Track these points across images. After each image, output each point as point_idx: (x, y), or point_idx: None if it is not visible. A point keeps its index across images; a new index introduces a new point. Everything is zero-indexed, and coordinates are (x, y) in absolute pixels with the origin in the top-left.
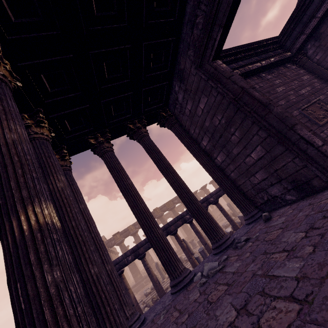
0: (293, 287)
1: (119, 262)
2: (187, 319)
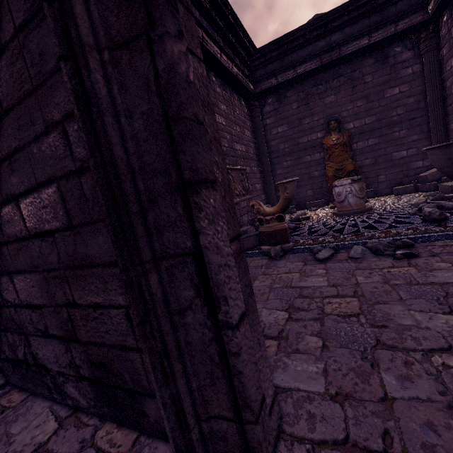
0: None
1: None
2: None
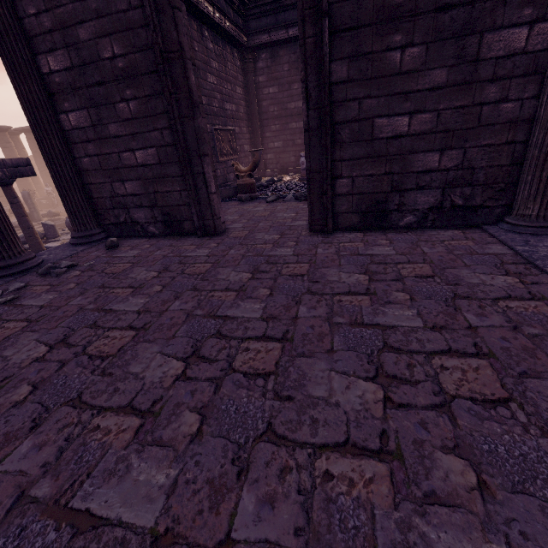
0: (133, 319)
1: None
2: None
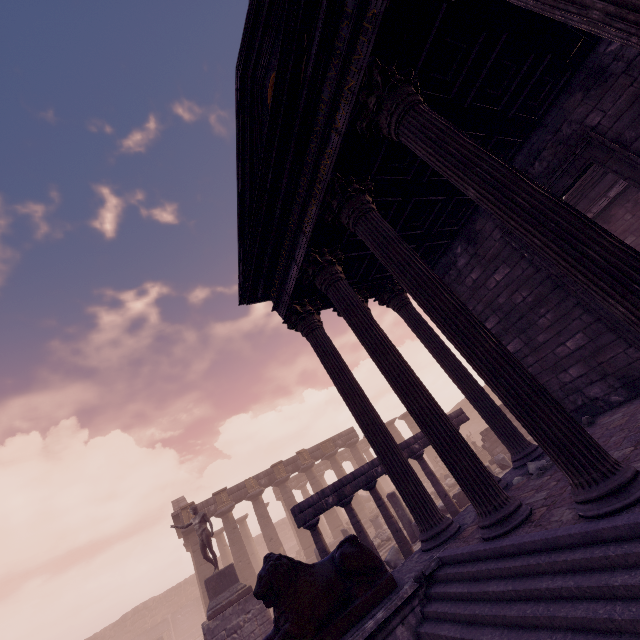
0: None
1: (314, 504)
2: (559, 481)
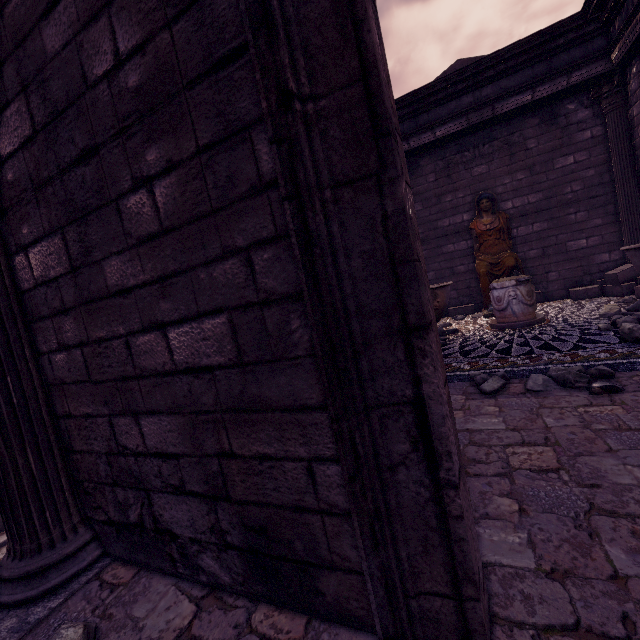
0: None
1: None
2: None
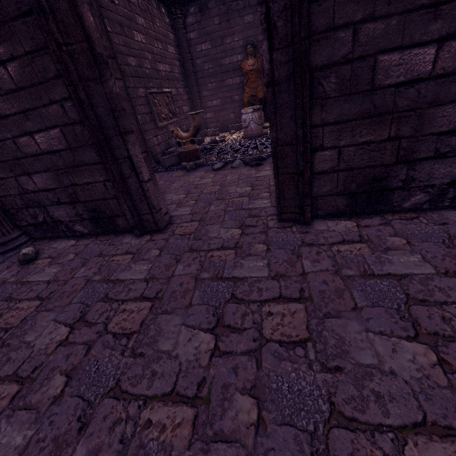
0: None
1: None
2: None
